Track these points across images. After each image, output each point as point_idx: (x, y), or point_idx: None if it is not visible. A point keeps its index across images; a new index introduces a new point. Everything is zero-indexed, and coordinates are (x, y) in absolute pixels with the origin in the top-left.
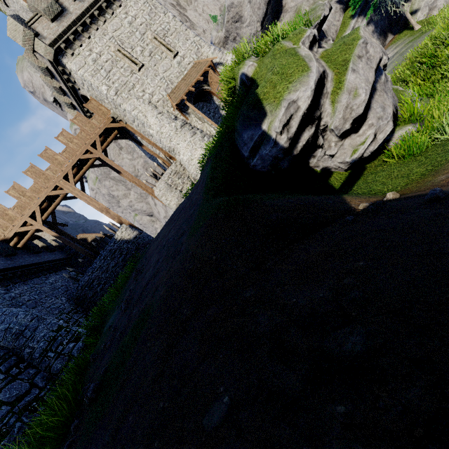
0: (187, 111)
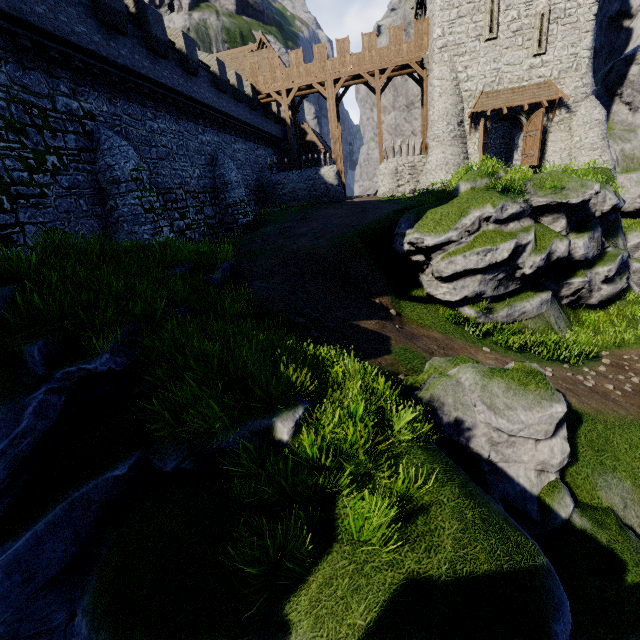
0: (479, 126)
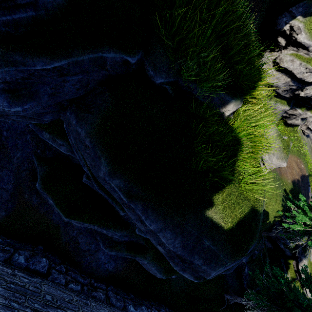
0: None
